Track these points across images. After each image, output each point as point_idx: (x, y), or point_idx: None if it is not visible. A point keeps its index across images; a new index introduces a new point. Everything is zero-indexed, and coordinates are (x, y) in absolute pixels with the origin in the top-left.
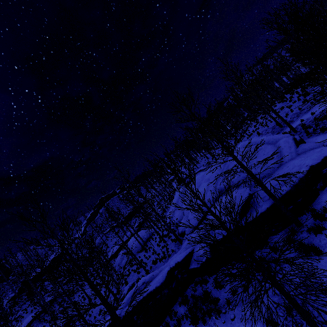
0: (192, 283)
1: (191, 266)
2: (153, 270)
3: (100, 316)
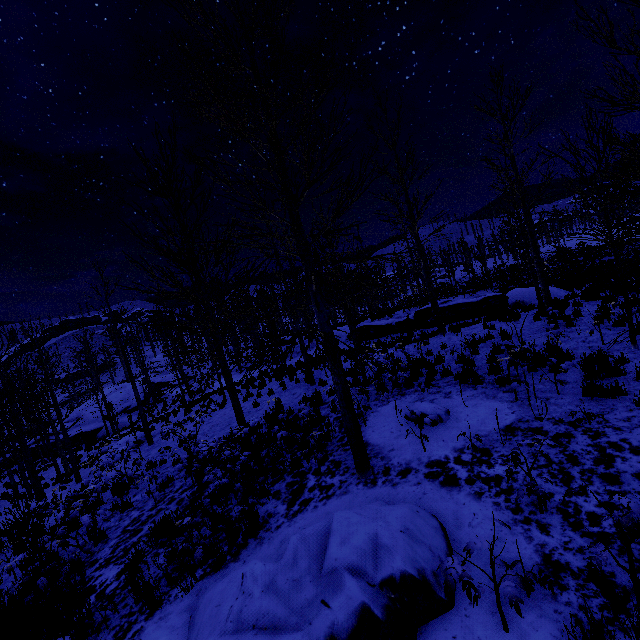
0: None
1: None
2: None
3: None
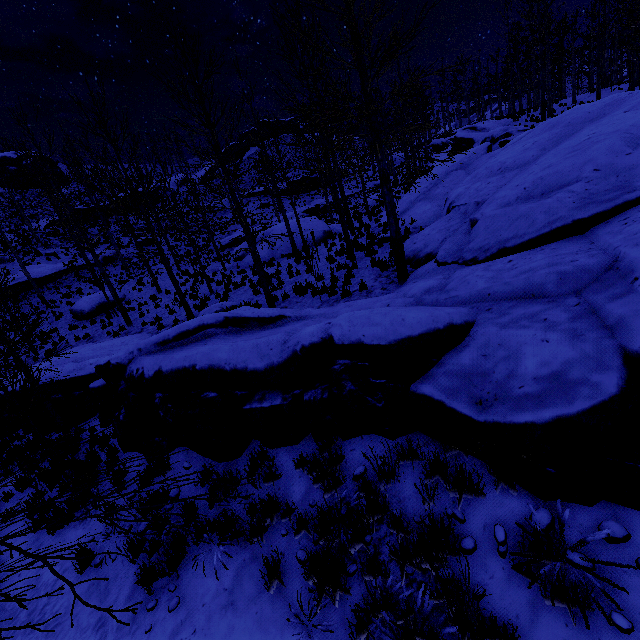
0: (386, 438)
1: (430, 389)
2: (287, 305)
3: (152, 327)
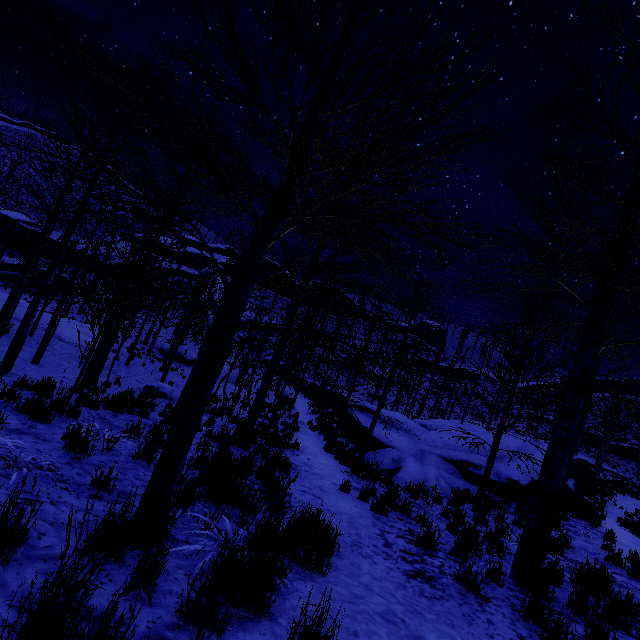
0: None
1: None
2: None
3: None
